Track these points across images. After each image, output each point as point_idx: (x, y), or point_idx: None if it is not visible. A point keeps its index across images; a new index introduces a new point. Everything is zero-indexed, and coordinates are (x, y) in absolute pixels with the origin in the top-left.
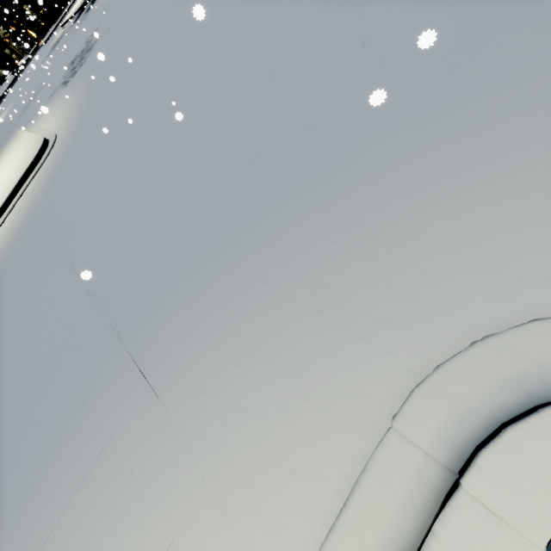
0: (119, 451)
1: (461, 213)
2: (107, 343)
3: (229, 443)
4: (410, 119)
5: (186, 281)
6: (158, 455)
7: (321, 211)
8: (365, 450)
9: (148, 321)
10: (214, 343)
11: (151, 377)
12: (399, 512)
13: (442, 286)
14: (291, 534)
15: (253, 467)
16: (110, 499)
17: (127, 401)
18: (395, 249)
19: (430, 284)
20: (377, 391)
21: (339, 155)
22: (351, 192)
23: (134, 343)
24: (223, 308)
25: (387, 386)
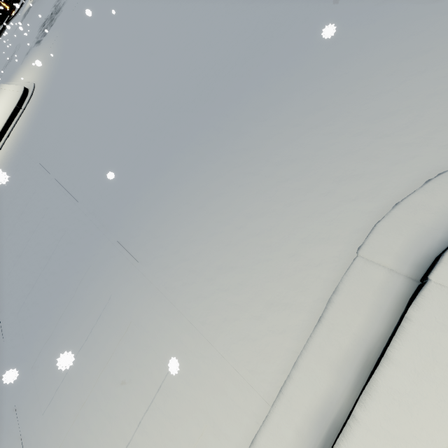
0: (114, 314)
1: (410, 83)
2: (96, 235)
3: (212, 293)
4: (359, 16)
5: (163, 177)
6: (150, 311)
7: (281, 103)
8: (333, 279)
9: (131, 213)
10: (192, 220)
11: (137, 255)
12: (369, 317)
13: (397, 143)
14: (272, 351)
15: (235, 307)
16: (110, 351)
17: (119, 276)
18: (351, 121)
19: (385, 143)
20: (342, 233)
21: (295, 56)
22: (308, 83)
23: (121, 232)
24: (198, 192)
25: (351, 227)
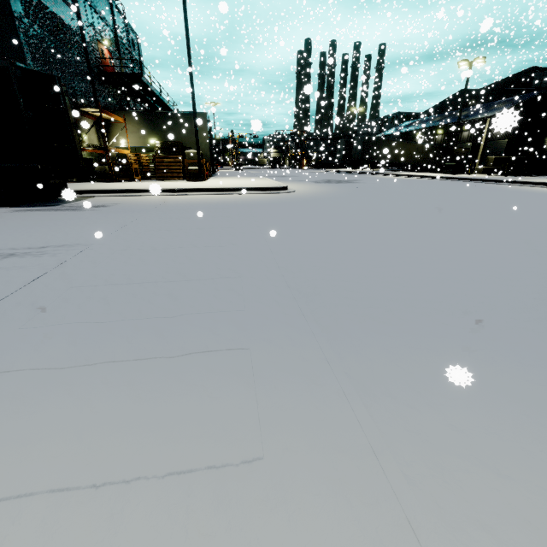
0: (232, 530)
1: None
2: (294, 321)
3: None
4: None
5: (524, 367)
6: None
7: None
8: None
9: (402, 356)
10: None
11: (399, 449)
12: None
13: None
14: None
15: None
16: None
17: (310, 437)
18: None
19: None
20: None
21: None
22: None
23: (357, 361)
24: None
25: None
